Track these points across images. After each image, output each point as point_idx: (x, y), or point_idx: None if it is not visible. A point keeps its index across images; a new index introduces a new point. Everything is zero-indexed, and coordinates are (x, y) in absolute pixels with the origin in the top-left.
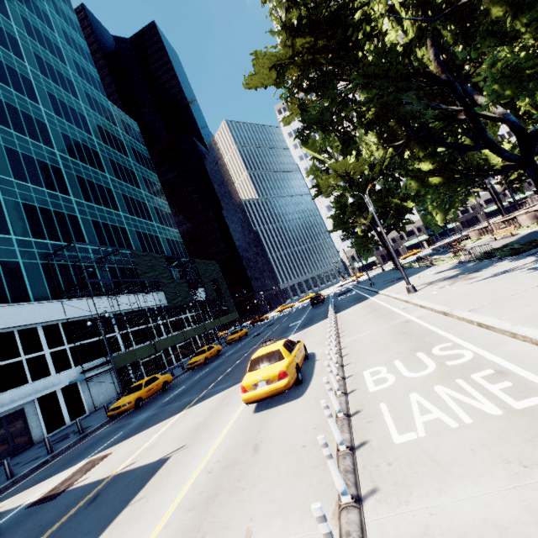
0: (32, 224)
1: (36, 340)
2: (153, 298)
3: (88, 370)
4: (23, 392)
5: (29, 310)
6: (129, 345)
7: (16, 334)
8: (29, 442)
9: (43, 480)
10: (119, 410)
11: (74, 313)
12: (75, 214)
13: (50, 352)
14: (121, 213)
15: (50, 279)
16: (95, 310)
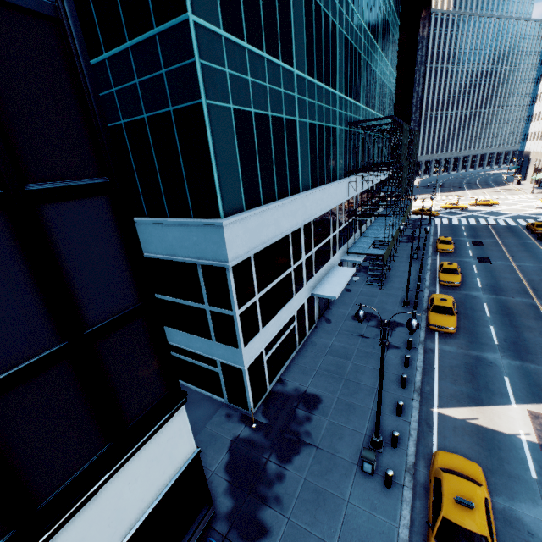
0: (344, 72)
1: (335, 219)
2: (375, 176)
3: (356, 253)
4: (328, 266)
5: (339, 190)
6: (359, 227)
7: (330, 213)
8: (327, 303)
9: (481, 403)
10: (447, 331)
11: (350, 193)
12: (361, 53)
13: (337, 231)
14: (378, 47)
15: (344, 151)
16: (356, 190)
